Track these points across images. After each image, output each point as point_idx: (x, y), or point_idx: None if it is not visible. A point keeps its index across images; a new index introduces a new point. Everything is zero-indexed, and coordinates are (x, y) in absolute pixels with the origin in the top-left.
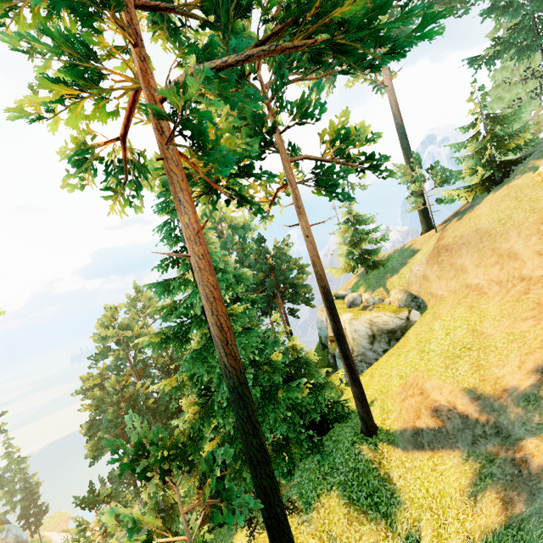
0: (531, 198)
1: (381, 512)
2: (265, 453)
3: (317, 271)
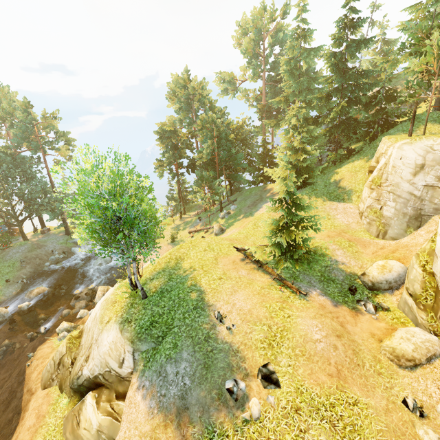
0: None
1: None
2: None
3: None
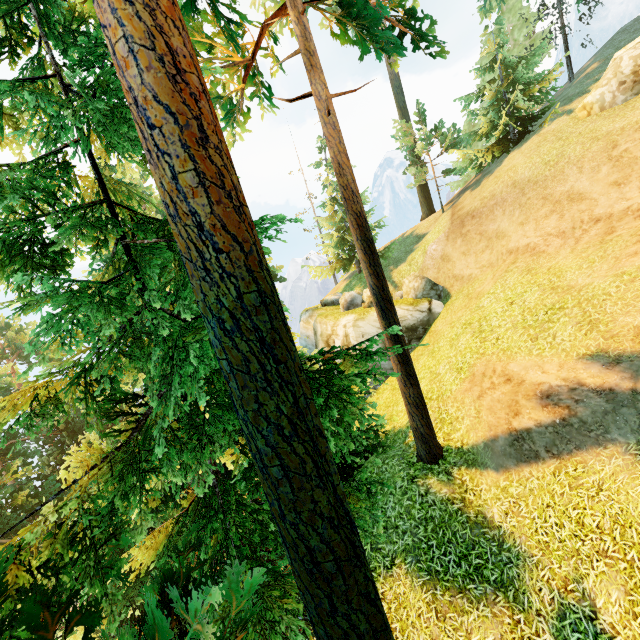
0: (582, 133)
1: (491, 582)
2: (351, 528)
3: (347, 182)
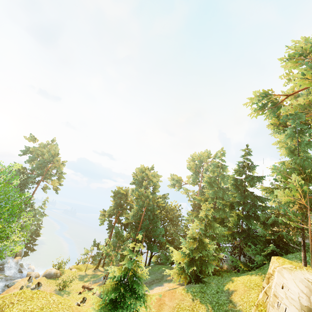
0: None
1: None
2: None
3: None
